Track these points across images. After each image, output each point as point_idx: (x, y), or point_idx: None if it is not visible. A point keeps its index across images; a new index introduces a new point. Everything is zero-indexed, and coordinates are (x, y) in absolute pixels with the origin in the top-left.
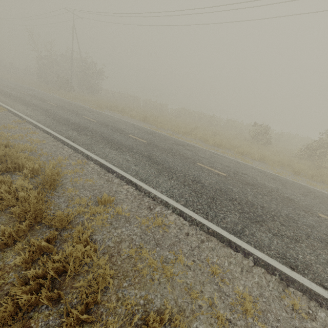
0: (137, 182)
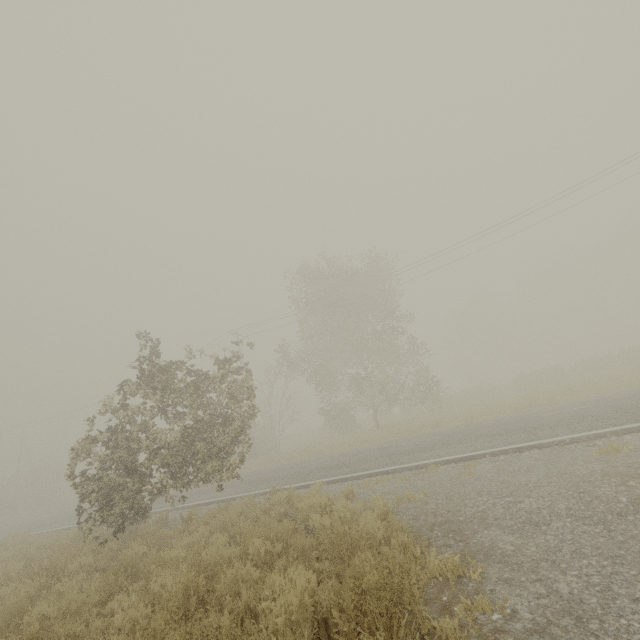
0: None
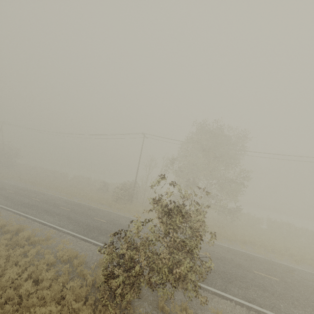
0: None
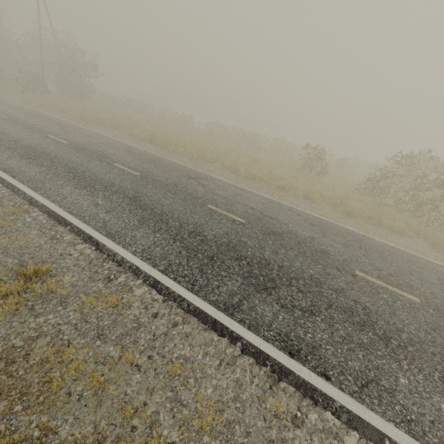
0: (99, 238)
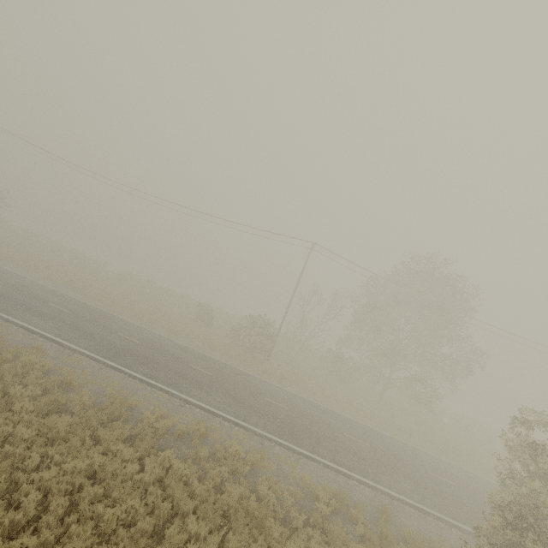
0: (60, 340)
